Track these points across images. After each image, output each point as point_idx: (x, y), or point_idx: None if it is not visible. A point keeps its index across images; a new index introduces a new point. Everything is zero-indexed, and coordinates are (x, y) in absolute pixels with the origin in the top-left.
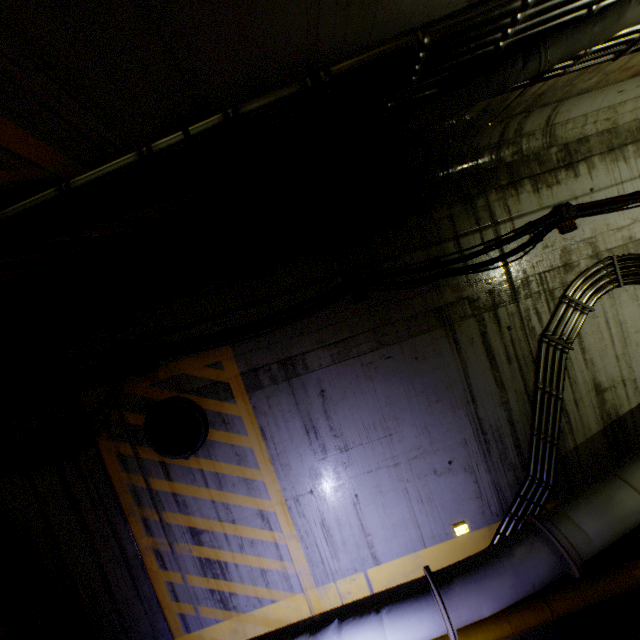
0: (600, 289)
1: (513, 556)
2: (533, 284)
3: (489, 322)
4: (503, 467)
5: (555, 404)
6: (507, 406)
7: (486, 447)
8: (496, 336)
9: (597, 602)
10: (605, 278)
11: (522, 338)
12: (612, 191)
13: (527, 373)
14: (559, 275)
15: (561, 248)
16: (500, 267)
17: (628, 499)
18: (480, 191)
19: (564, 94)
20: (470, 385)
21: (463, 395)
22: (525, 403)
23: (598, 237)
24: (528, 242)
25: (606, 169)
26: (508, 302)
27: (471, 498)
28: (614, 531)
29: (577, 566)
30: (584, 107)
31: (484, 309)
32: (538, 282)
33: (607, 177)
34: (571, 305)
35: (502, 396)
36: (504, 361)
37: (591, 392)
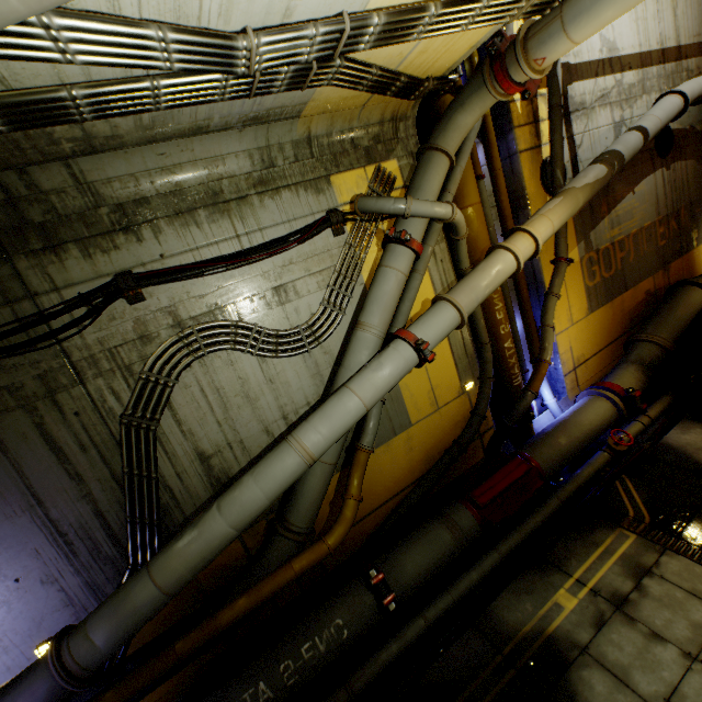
0: (186, 359)
1: (10, 695)
2: (103, 361)
3: (47, 411)
4: (98, 563)
5: (149, 484)
6: (92, 498)
7: (70, 549)
8: (61, 425)
9: (136, 694)
10: (188, 348)
11: (99, 422)
12: (188, 257)
13: (113, 458)
14: (137, 348)
15: (134, 319)
16: (48, 347)
17: (143, 590)
18: (2, 257)
19: (47, 155)
20: (32, 487)
21: (24, 500)
22: (116, 490)
23: (179, 305)
24: (81, 316)
25: (177, 234)
26: (71, 385)
27: (59, 609)
28: (124, 629)
29: (71, 683)
30: (123, 166)
31: (36, 397)
32: (110, 358)
33: (180, 242)
34: (151, 380)
35: (82, 489)
36: (78, 451)
37: (196, 462)
